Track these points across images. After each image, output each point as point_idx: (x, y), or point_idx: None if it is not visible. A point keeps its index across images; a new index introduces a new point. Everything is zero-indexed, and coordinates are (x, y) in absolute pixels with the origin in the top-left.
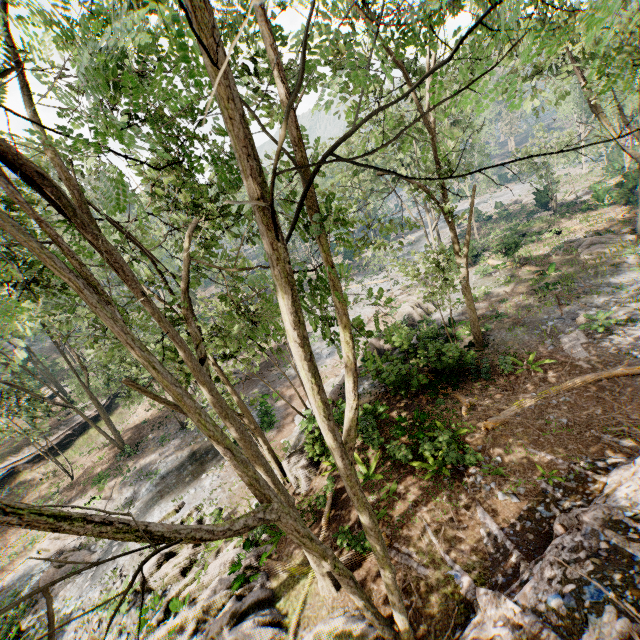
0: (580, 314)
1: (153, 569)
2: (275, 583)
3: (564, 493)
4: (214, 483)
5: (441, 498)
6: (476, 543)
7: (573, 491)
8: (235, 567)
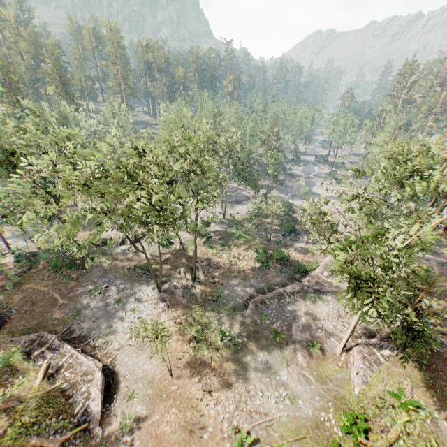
0: (113, 284)
1: None
2: None
3: (1, 307)
4: (24, 245)
5: None
6: None
7: (2, 308)
8: None
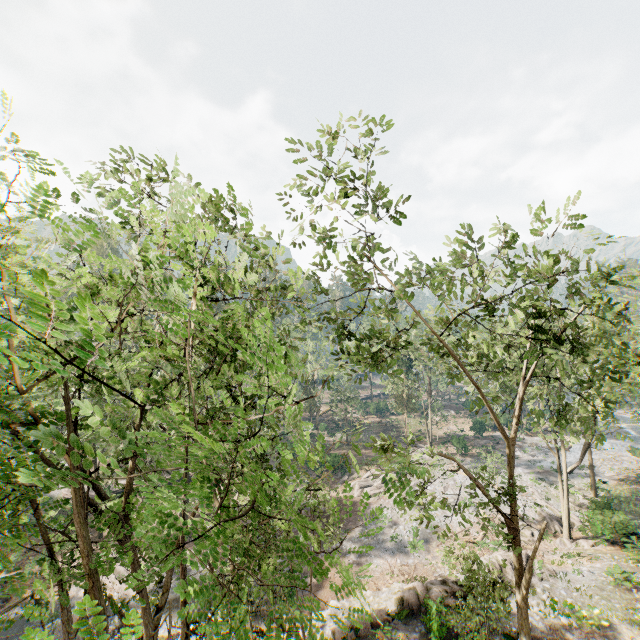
0: None
1: None
2: None
3: None
4: None
5: None
6: None
7: None
8: None
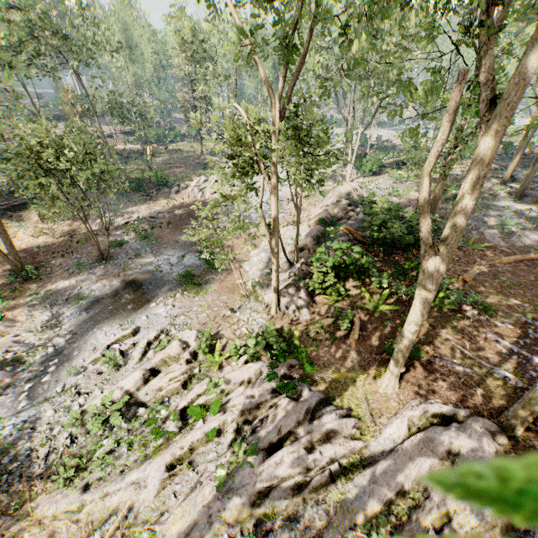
0: (486, 220)
1: (139, 384)
2: (319, 387)
3: None
4: (171, 311)
5: (452, 324)
6: (498, 353)
7: None
8: (272, 375)
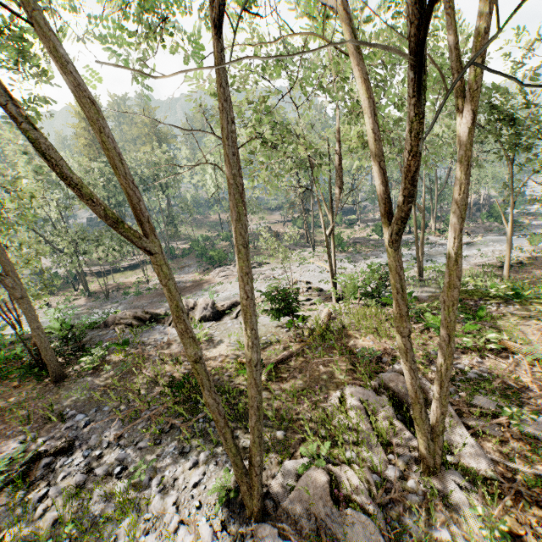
0: (89, 440)
1: None
2: None
3: None
4: None
5: None
6: None
7: None
8: None
